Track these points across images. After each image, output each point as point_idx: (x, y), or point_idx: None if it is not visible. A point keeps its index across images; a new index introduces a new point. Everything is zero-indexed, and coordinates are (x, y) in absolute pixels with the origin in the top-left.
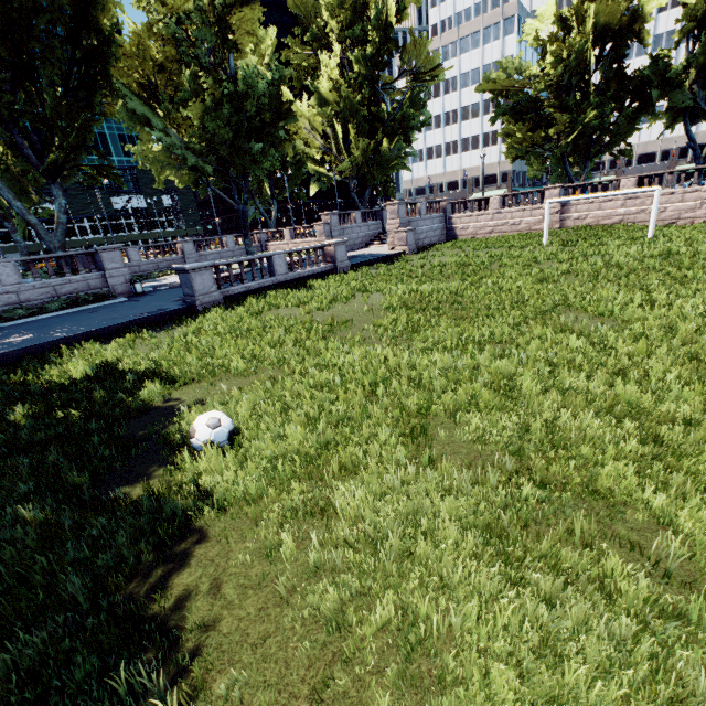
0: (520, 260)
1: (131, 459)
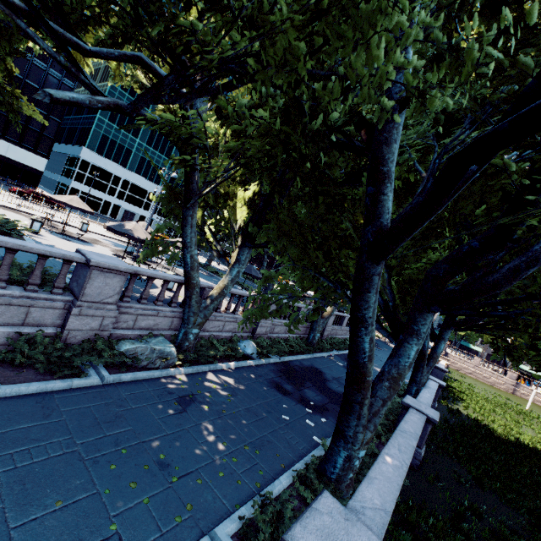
0: None
1: None
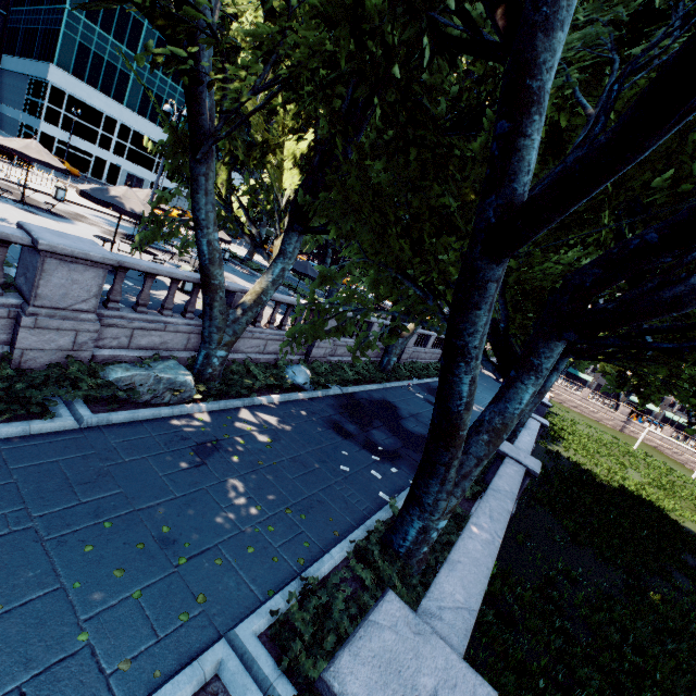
0: (654, 466)
1: None
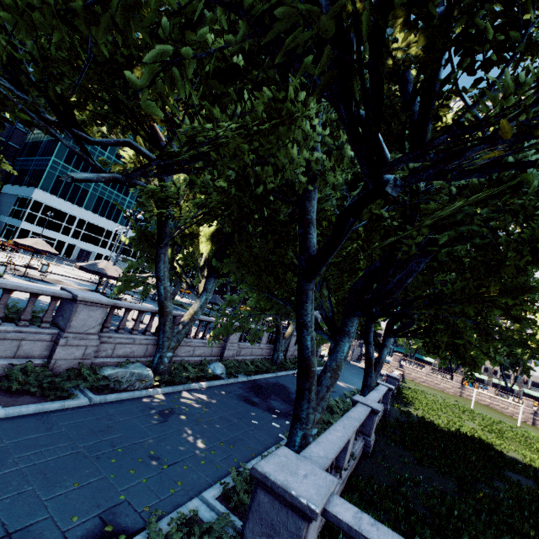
0: (487, 418)
1: (538, 471)
